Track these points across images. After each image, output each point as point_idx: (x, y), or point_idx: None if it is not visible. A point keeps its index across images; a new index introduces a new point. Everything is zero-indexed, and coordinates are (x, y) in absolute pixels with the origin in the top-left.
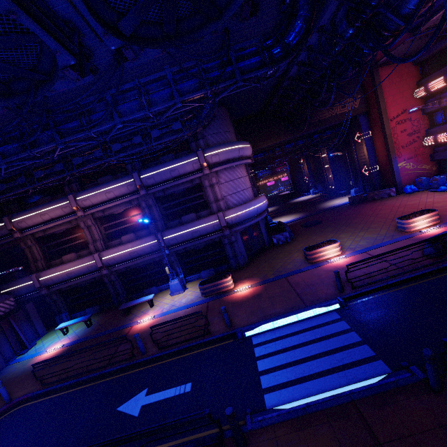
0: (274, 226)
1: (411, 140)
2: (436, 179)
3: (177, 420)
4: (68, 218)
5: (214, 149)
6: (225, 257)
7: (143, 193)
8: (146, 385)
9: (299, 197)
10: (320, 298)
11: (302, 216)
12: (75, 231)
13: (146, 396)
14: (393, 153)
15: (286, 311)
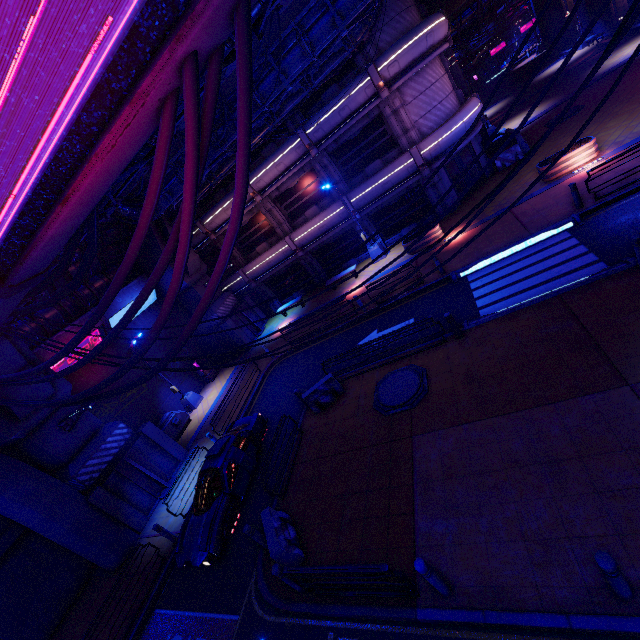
0: (500, 140)
1: None
2: None
3: (409, 326)
4: (248, 208)
5: (389, 55)
6: (428, 206)
7: (315, 153)
8: (375, 328)
9: (553, 63)
10: (550, 222)
11: (551, 105)
12: (257, 220)
13: (377, 333)
14: None
15: (506, 245)
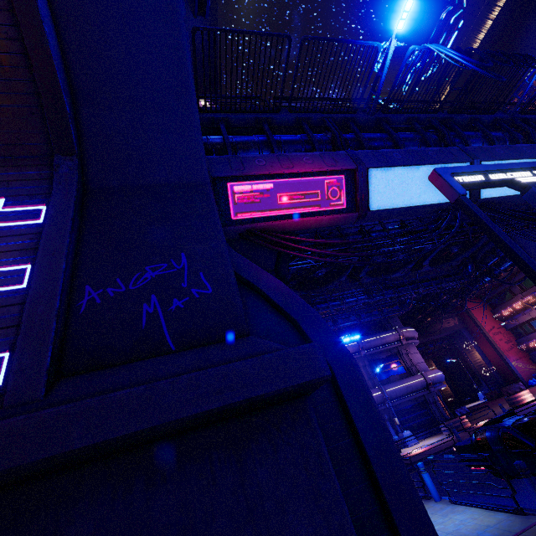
0: None
1: (509, 346)
2: None
3: None
4: None
5: (405, 328)
6: (431, 419)
7: (364, 353)
8: None
9: None
10: None
11: None
12: None
13: None
14: (503, 354)
15: None
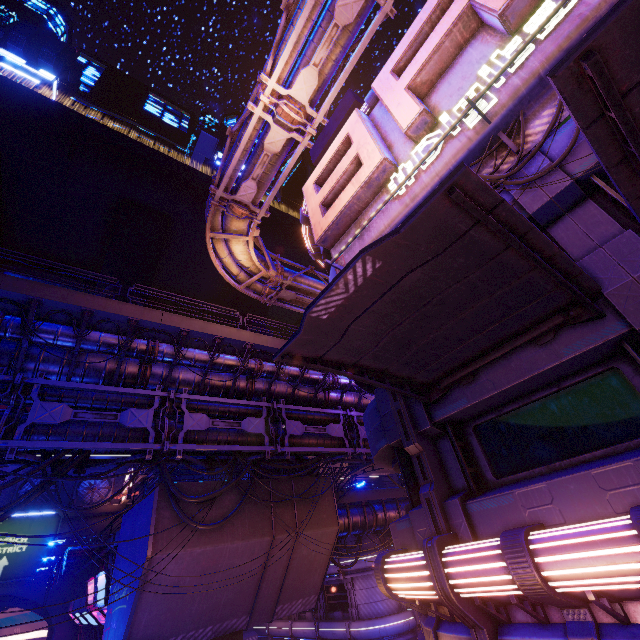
0: None
1: None
2: None
3: None
4: None
5: (345, 559)
6: None
7: None
8: None
9: None
10: None
11: None
12: None
13: None
14: None
15: None
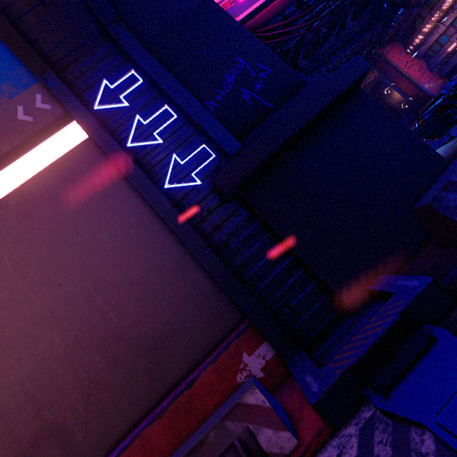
0: None
1: (422, 73)
2: (455, 76)
3: None
4: None
5: None
6: None
7: None
8: None
9: None
10: None
11: None
12: None
13: None
14: (417, 82)
15: None
